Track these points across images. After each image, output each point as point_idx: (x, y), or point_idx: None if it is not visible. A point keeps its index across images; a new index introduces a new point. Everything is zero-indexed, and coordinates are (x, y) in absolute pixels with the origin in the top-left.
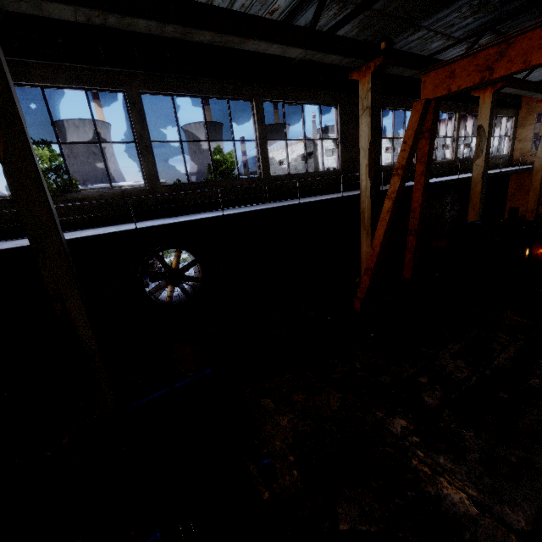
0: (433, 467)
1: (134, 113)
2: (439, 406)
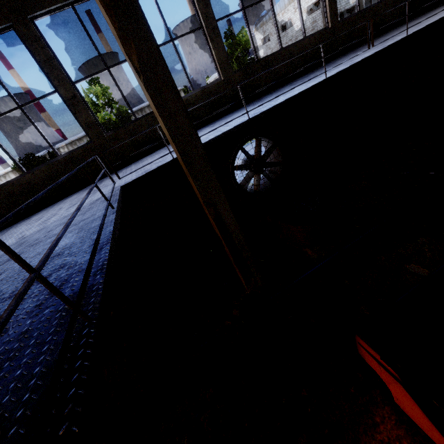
0: None
1: None
2: None
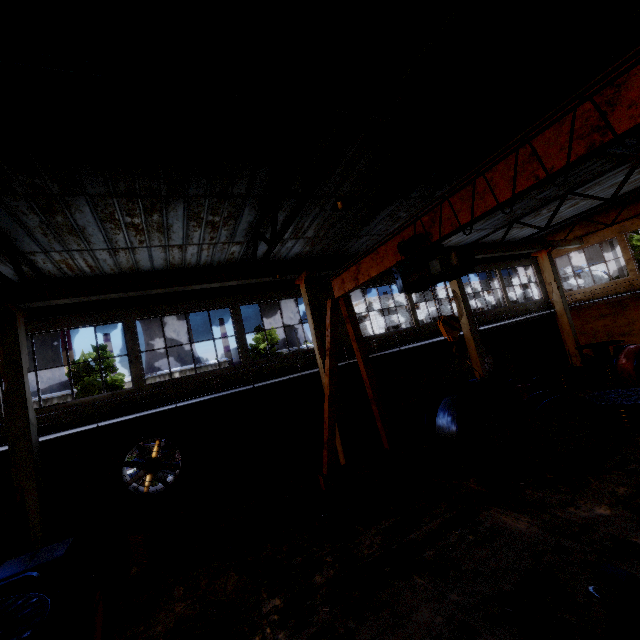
0: None
1: (128, 335)
2: (322, 585)
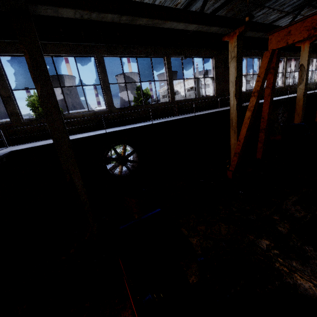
0: (289, 268)
1: (100, 68)
2: (288, 233)
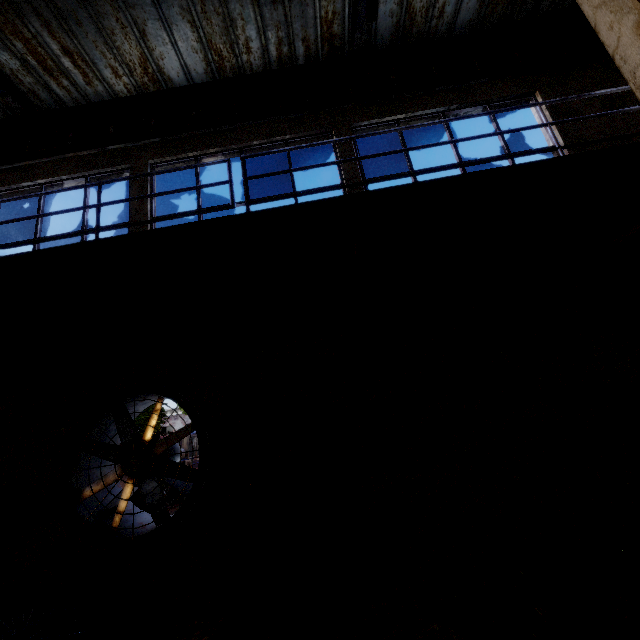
0: None
1: (135, 187)
2: None
